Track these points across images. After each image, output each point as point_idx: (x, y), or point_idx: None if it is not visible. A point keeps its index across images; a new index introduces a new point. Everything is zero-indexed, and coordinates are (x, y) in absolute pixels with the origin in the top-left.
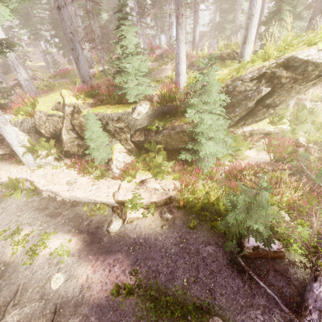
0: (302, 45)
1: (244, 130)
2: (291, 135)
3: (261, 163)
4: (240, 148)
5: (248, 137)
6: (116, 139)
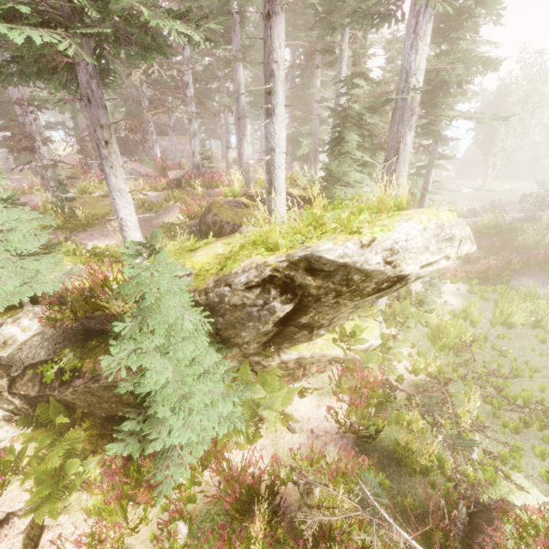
0: (335, 228)
1: (283, 359)
2: (384, 356)
3: (321, 434)
4: (264, 413)
5: (296, 369)
6: None
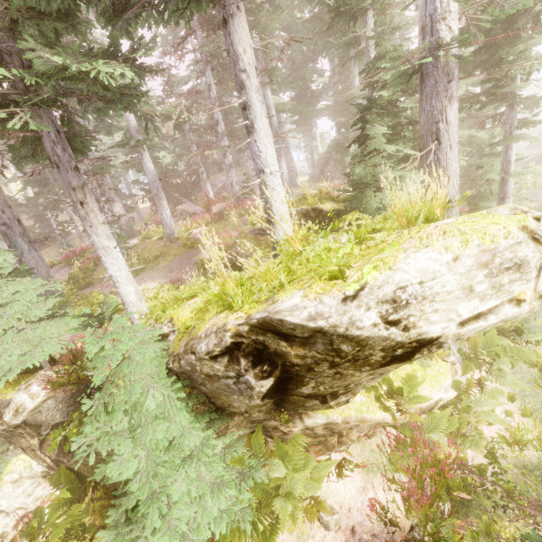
0: (308, 272)
1: (307, 424)
2: (463, 416)
3: (366, 537)
4: (276, 506)
5: (328, 436)
6: (16, 445)
